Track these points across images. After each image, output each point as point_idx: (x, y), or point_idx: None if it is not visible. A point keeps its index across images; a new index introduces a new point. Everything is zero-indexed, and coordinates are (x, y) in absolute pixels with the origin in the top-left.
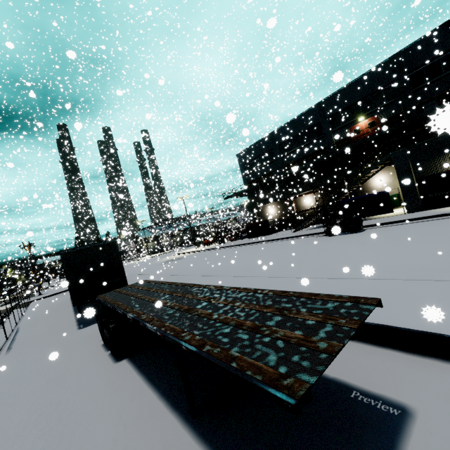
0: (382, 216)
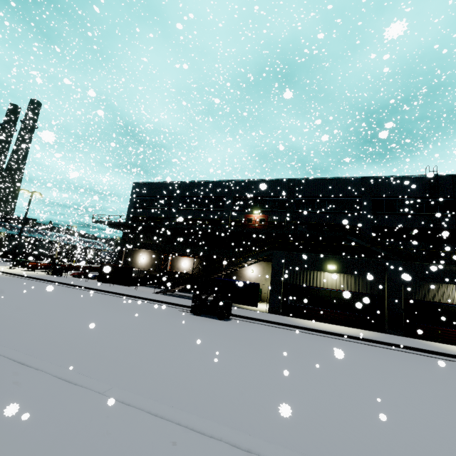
0: (246, 307)
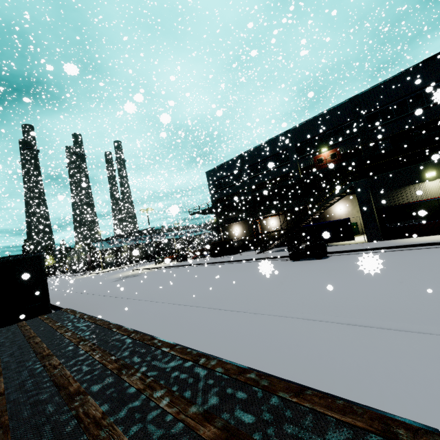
0: (343, 243)
